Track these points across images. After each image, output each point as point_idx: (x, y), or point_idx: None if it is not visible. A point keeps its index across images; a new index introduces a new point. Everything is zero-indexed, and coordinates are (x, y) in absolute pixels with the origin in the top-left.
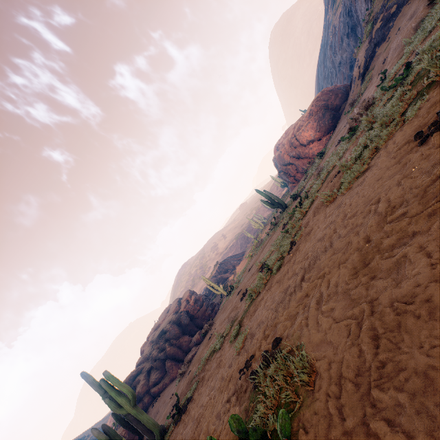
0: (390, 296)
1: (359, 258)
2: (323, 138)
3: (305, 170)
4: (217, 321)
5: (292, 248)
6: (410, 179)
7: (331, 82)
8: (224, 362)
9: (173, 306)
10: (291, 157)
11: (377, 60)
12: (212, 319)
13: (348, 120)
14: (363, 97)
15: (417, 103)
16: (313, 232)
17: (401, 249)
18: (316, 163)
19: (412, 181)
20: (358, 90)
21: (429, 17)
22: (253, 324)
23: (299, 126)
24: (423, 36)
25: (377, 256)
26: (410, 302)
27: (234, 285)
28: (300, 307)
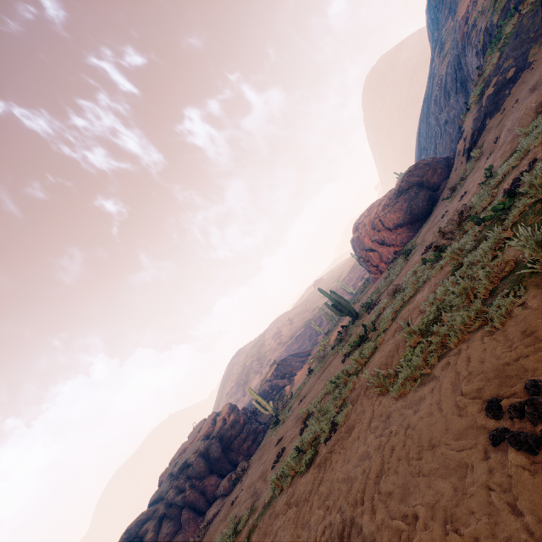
0: None
1: None
2: (415, 222)
3: (391, 261)
4: (250, 471)
5: (331, 436)
6: None
7: (435, 143)
8: None
9: (206, 424)
10: (374, 241)
11: (488, 135)
12: (252, 454)
13: (435, 233)
14: (466, 184)
15: (509, 299)
16: (352, 437)
17: None
18: (399, 264)
19: None
20: (462, 170)
21: None
22: None
23: (384, 205)
24: None
25: None
26: None
27: (280, 417)
28: None
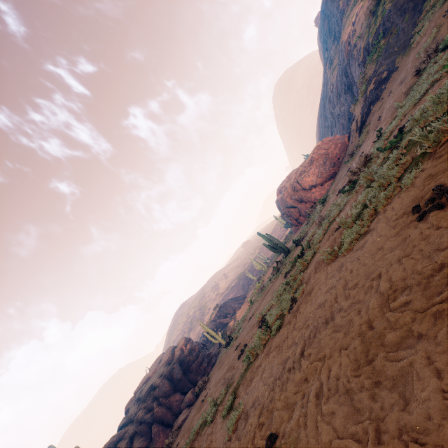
0: (397, 421)
1: (361, 348)
2: (325, 184)
3: (308, 214)
4: (212, 379)
5: (293, 306)
6: (411, 260)
7: (331, 131)
8: (214, 445)
9: (166, 355)
10: (294, 200)
11: (373, 116)
12: (208, 373)
13: (348, 173)
14: (361, 149)
15: (412, 171)
16: (314, 292)
17: (407, 354)
18: (318, 209)
19: (414, 263)
20: (356, 142)
21: (417, 85)
22: (248, 398)
23: (301, 172)
24: (413, 102)
25: (380, 354)
26: (422, 442)
27: (233, 336)
28: (298, 395)
